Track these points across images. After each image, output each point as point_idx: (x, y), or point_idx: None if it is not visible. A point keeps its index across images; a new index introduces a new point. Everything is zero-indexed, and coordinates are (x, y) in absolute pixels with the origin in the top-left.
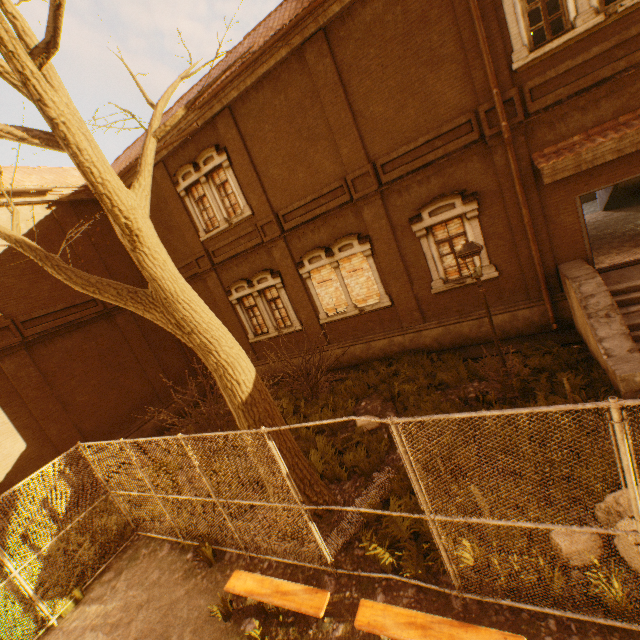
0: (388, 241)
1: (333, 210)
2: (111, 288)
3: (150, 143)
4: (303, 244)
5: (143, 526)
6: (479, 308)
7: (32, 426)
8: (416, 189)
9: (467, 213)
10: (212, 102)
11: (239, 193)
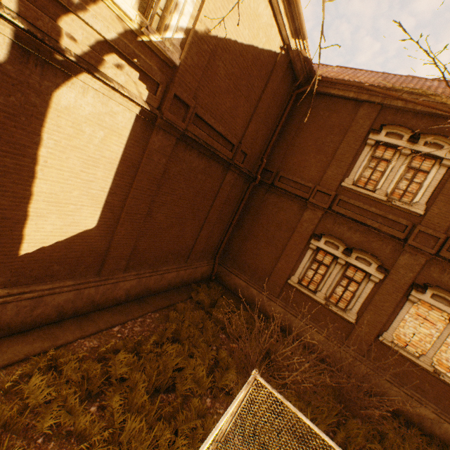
0: None
1: None
2: None
3: None
4: (441, 277)
5: None
6: None
7: (115, 210)
8: None
9: None
10: None
11: (428, 190)
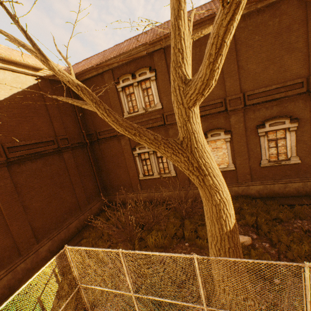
0: (241, 135)
1: (214, 114)
2: (149, 133)
3: (191, 41)
4: None
5: (92, 309)
6: (284, 177)
7: (0, 222)
8: (264, 111)
9: (290, 128)
10: (156, 43)
11: (156, 95)
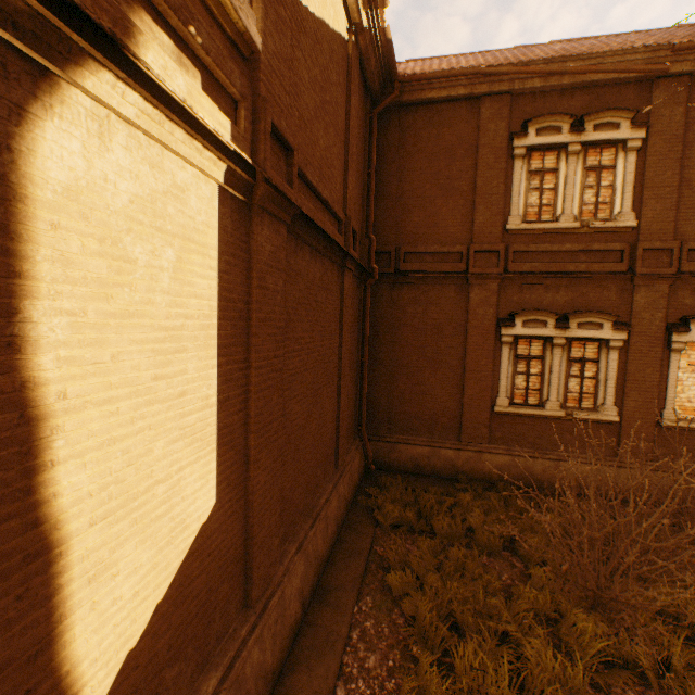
0: None
1: None
2: None
3: None
4: None
5: None
6: None
7: (235, 440)
8: None
9: None
10: (685, 55)
11: (627, 191)
